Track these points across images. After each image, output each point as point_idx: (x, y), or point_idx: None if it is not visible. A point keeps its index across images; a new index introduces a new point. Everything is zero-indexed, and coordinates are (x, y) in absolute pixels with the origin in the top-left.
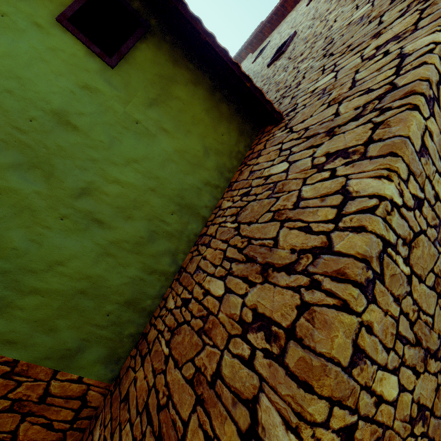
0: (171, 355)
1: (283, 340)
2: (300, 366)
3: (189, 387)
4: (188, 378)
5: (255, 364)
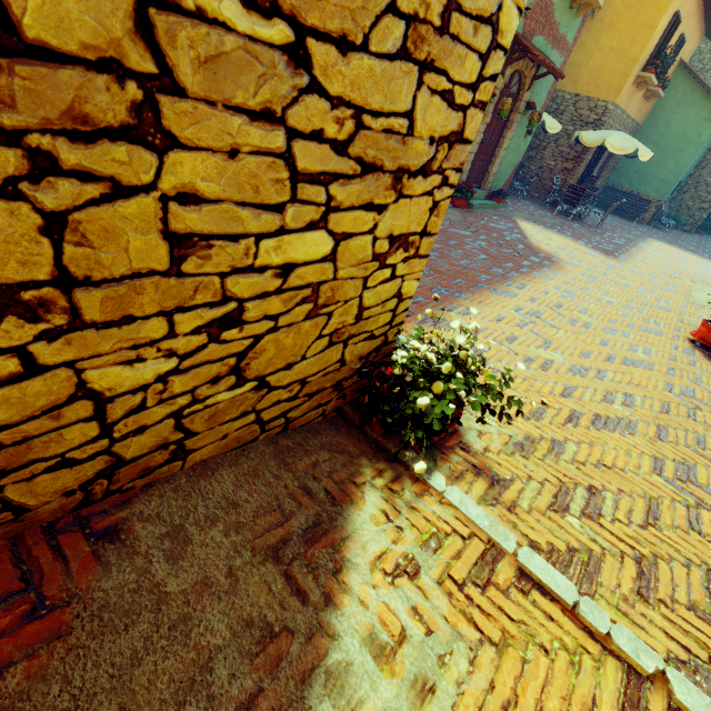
0: (697, 191)
1: None
2: None
3: (705, 194)
4: (705, 193)
5: None
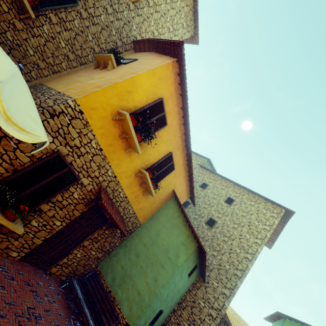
0: None
1: None
2: None
3: None
4: None
5: None
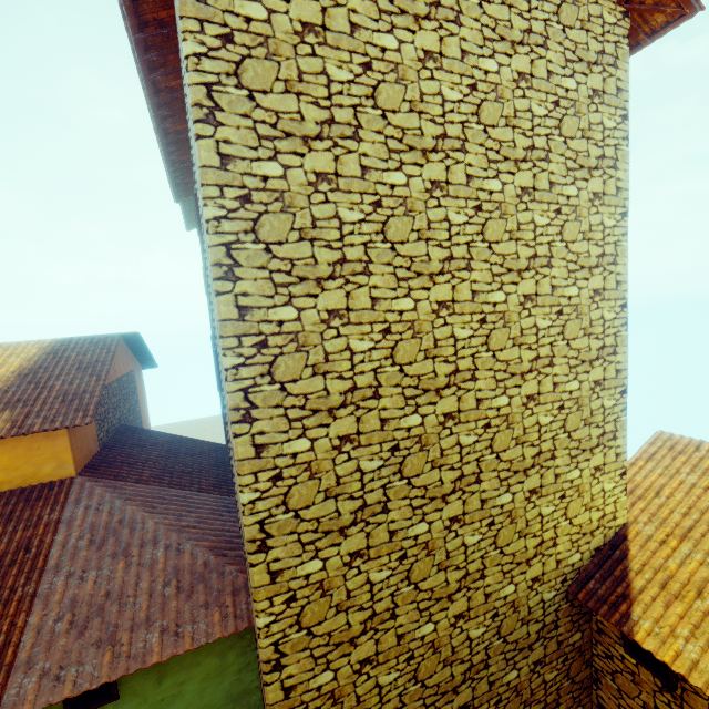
0: None
1: None
2: None
3: None
4: None
5: None
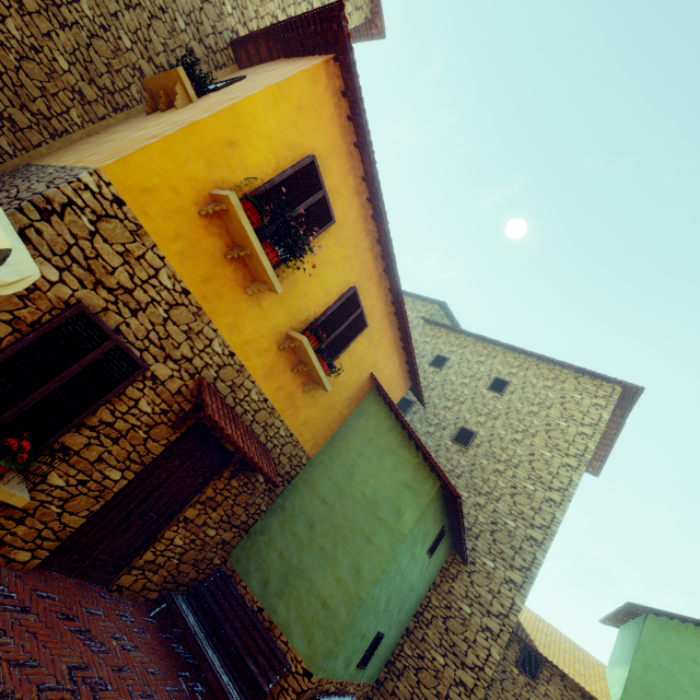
0: (420, 681)
1: (470, 692)
2: (474, 699)
3: (436, 697)
4: (434, 694)
5: (461, 696)
